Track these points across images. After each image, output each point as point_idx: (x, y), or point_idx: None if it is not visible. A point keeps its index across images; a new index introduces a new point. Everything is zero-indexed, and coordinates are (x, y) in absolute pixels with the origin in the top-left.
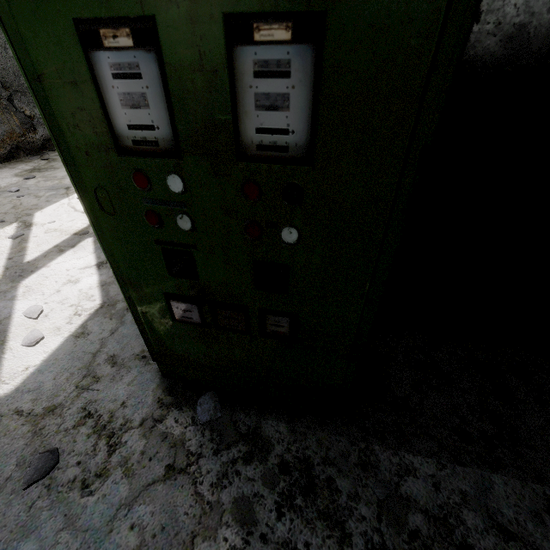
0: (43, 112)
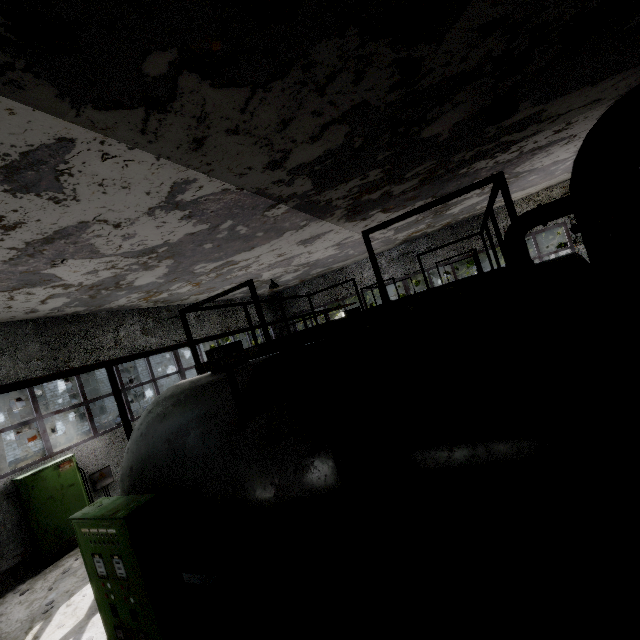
0: (86, 568)
